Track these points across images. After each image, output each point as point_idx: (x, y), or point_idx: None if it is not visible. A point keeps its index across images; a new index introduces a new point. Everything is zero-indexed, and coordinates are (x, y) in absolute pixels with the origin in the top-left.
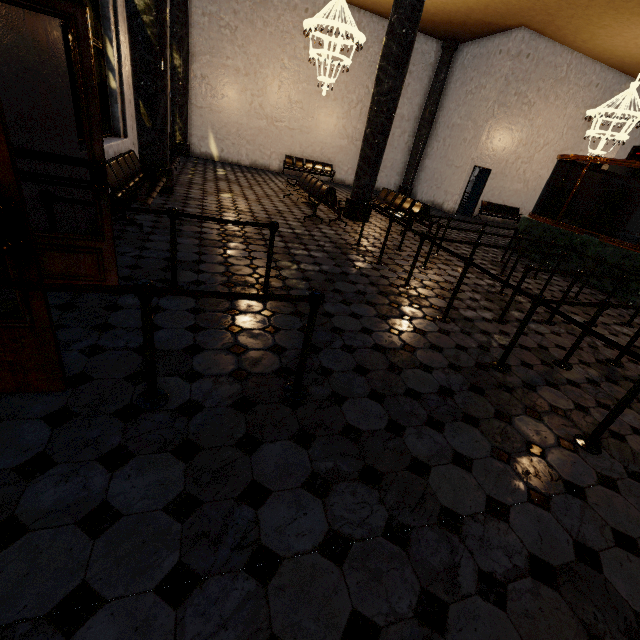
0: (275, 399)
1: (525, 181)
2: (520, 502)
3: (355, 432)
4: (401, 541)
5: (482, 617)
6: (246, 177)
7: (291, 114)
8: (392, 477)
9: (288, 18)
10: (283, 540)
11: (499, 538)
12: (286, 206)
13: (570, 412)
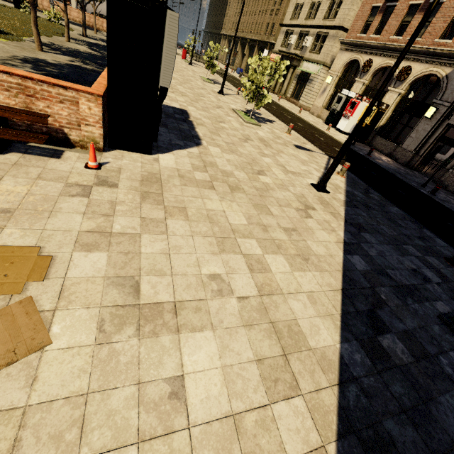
0: None
1: None
2: None
3: None
4: None
5: None
6: None
7: None
8: None
9: None
10: None
11: None
12: None
13: None
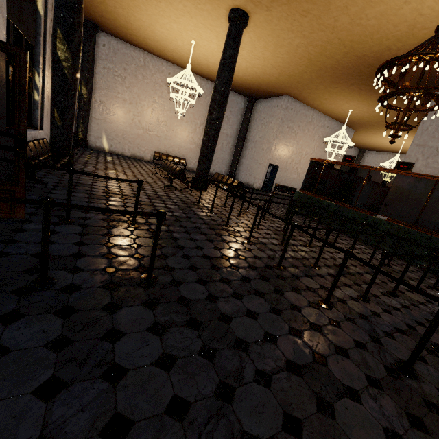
0: (133, 283)
1: (298, 173)
2: (284, 334)
3: (186, 300)
4: (209, 357)
5: (256, 393)
6: (127, 162)
7: (159, 128)
8: (207, 323)
9: (158, 76)
10: (130, 360)
11: (270, 352)
12: (153, 180)
13: (317, 289)
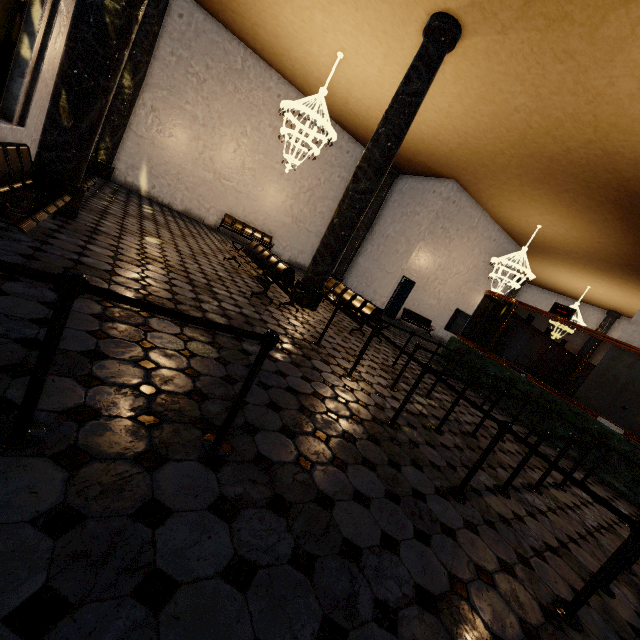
0: None
1: (439, 299)
2: None
3: None
4: None
5: None
6: (178, 223)
7: (241, 177)
8: None
9: (260, 94)
10: None
11: None
12: (227, 272)
13: None
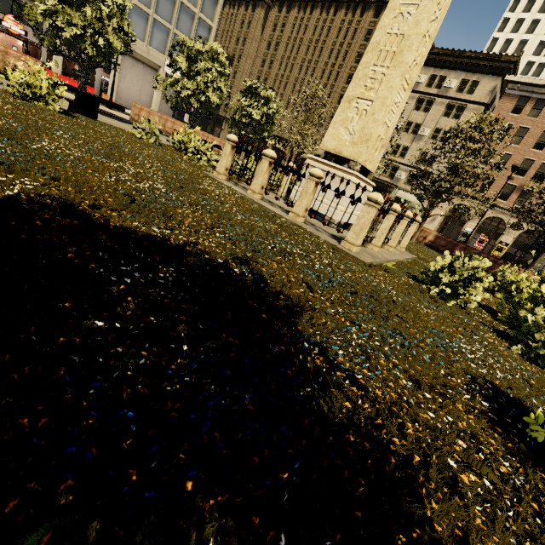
0: None
1: None
2: None
3: None
4: None
5: None
6: None
7: None
8: None
9: None
10: None
11: None
12: None
13: None
